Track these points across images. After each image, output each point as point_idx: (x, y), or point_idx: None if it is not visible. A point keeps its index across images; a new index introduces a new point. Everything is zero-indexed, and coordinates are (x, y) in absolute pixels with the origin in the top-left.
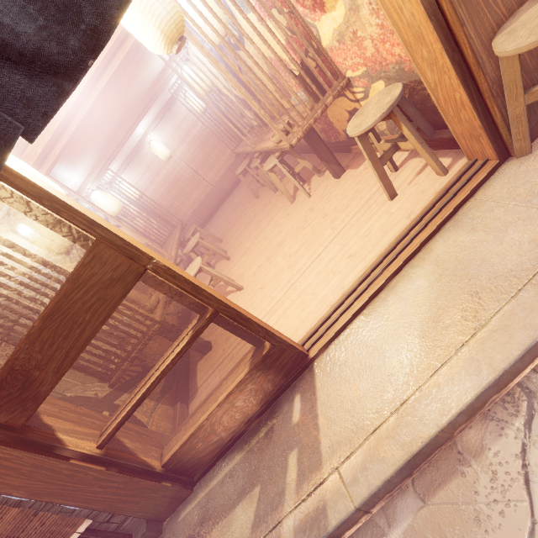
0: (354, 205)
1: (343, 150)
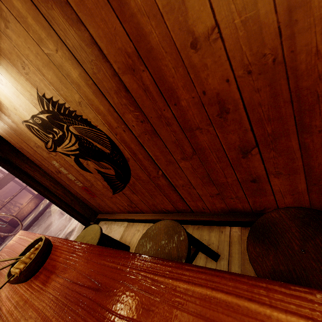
0: None
1: None
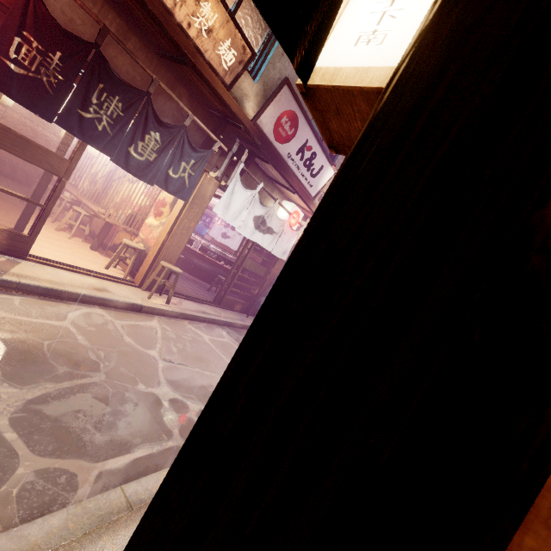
0: (90, 258)
1: (104, 248)
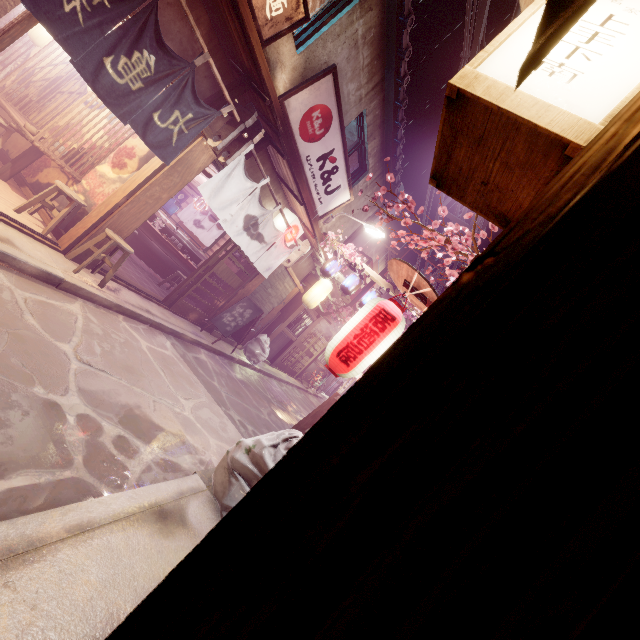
0: None
1: (18, 181)
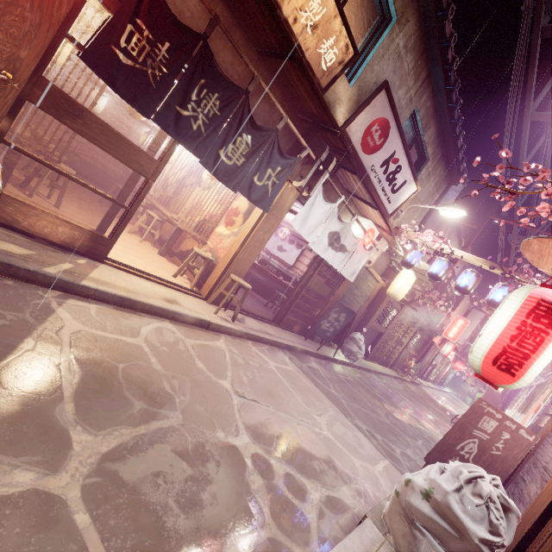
0: (159, 264)
1: (170, 253)
